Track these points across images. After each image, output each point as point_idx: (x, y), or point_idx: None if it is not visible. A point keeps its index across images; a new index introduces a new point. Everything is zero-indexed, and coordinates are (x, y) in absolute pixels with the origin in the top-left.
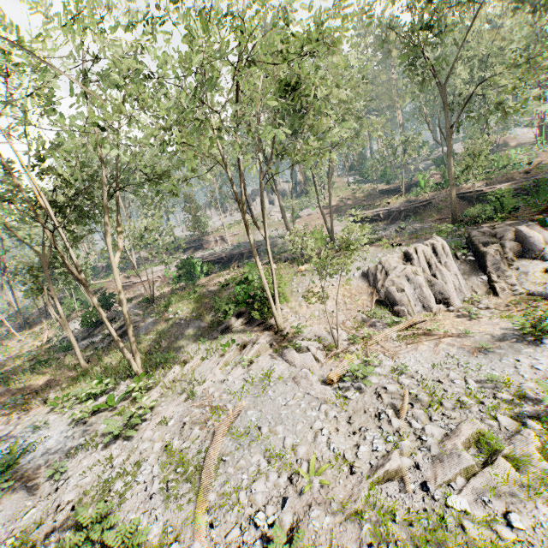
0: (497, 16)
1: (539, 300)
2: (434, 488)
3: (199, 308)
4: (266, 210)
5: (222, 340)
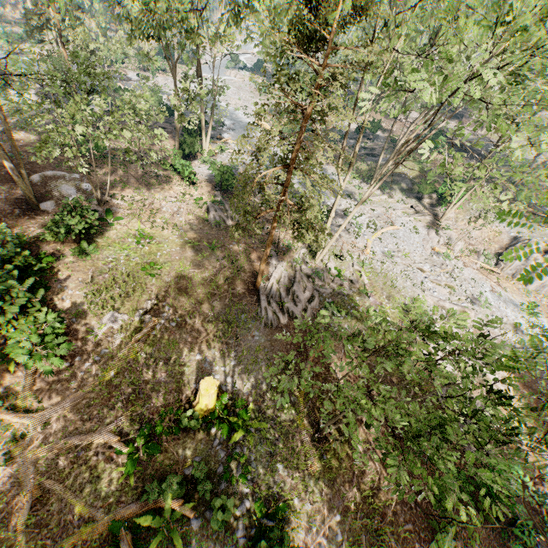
0: None
1: None
2: (427, 279)
3: (416, 175)
4: None
5: (411, 201)
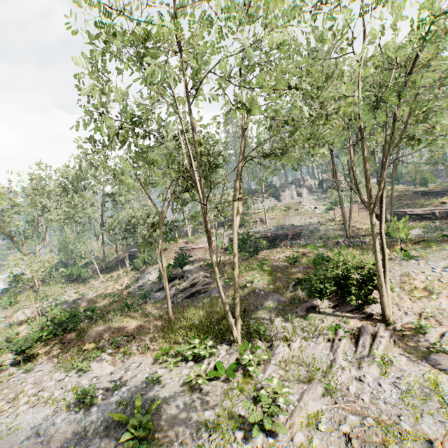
0: None
1: None
2: None
3: (274, 281)
4: (295, 200)
5: (311, 320)
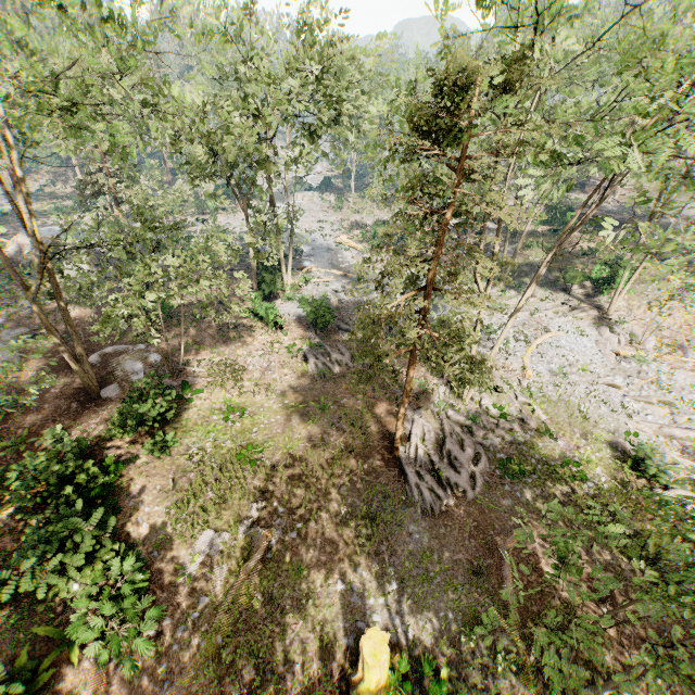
0: None
1: None
2: (628, 398)
3: (553, 263)
4: None
5: (558, 296)
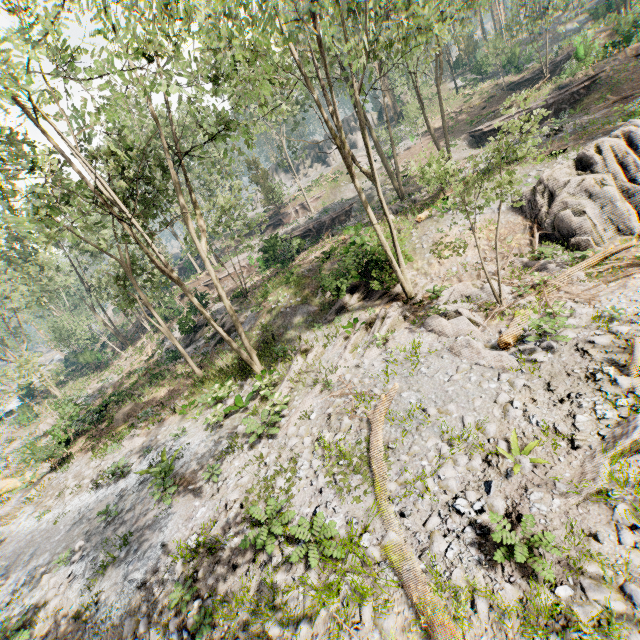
0: None
1: None
2: None
3: (302, 291)
4: None
5: (339, 322)
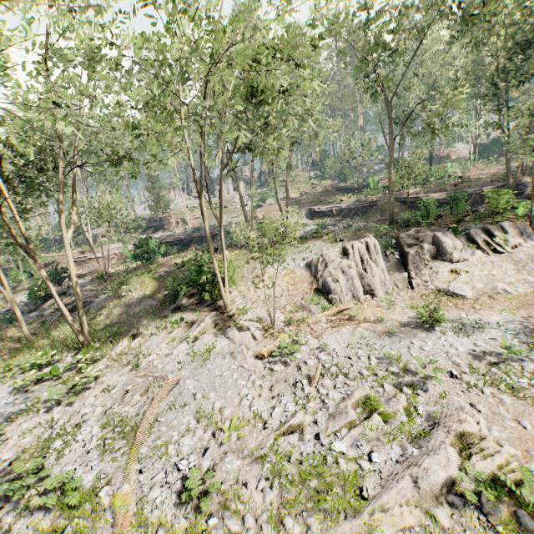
0: (448, 40)
1: (443, 296)
2: (324, 437)
3: (152, 287)
4: (230, 196)
5: (172, 318)
